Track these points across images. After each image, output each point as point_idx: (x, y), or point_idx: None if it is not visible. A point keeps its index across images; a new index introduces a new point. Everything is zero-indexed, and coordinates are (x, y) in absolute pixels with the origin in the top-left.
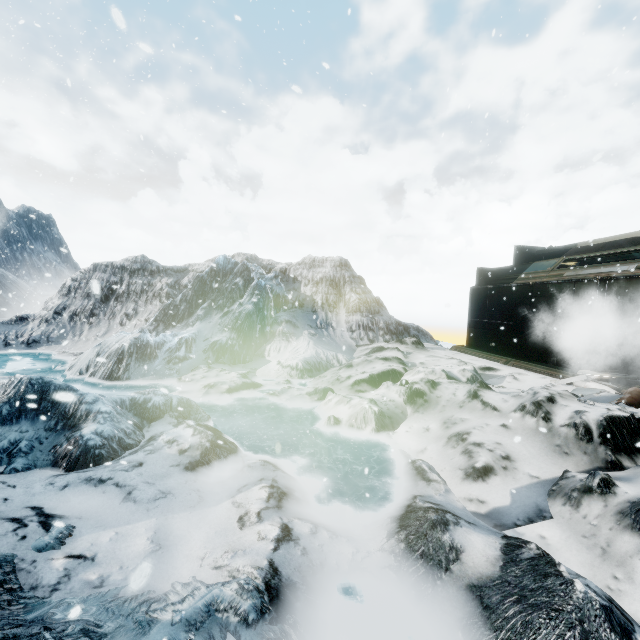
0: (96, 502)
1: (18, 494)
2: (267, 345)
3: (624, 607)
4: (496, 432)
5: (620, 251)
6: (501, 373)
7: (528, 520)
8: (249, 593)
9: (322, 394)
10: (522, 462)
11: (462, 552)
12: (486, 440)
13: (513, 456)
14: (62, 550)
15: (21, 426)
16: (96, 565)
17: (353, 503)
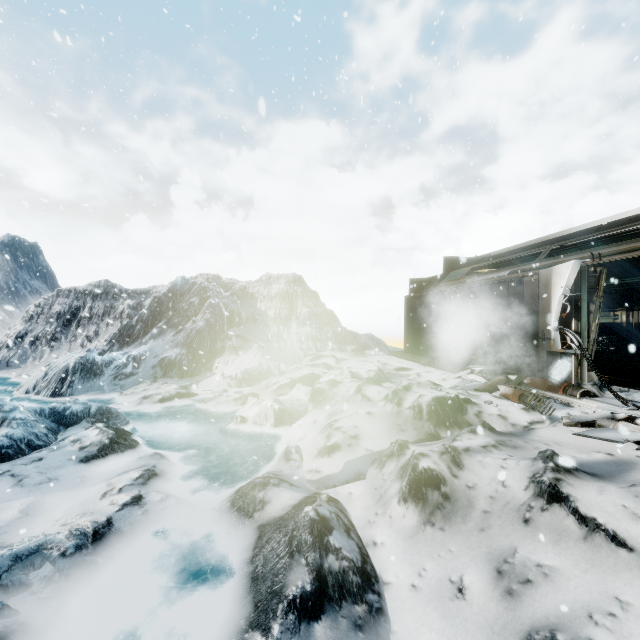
0: None
1: None
2: (217, 359)
3: (370, 532)
4: (360, 418)
5: (509, 259)
6: (412, 372)
7: (346, 482)
8: (75, 536)
9: (246, 399)
10: (366, 440)
11: (268, 504)
12: (347, 425)
13: (361, 435)
14: None
15: None
16: None
17: (221, 482)
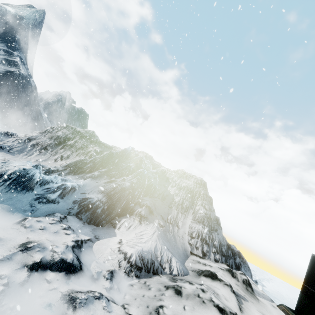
0: None
1: None
2: (123, 218)
3: None
4: None
5: None
6: None
7: None
8: None
9: None
10: None
11: None
12: None
13: None
14: None
15: None
16: None
17: None
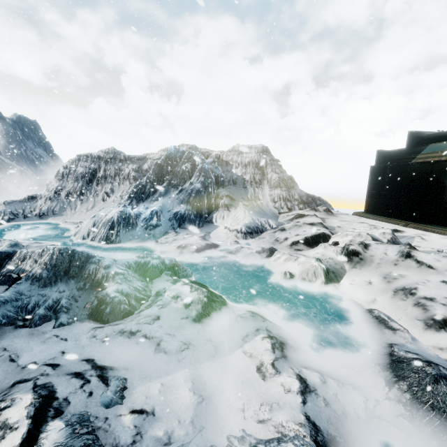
0: (134, 352)
1: (71, 347)
2: (214, 214)
3: None
4: (439, 287)
5: None
6: (407, 234)
7: None
8: None
9: (269, 252)
10: None
11: None
12: (435, 295)
13: None
14: (125, 404)
15: (58, 287)
16: (158, 420)
17: (332, 348)
